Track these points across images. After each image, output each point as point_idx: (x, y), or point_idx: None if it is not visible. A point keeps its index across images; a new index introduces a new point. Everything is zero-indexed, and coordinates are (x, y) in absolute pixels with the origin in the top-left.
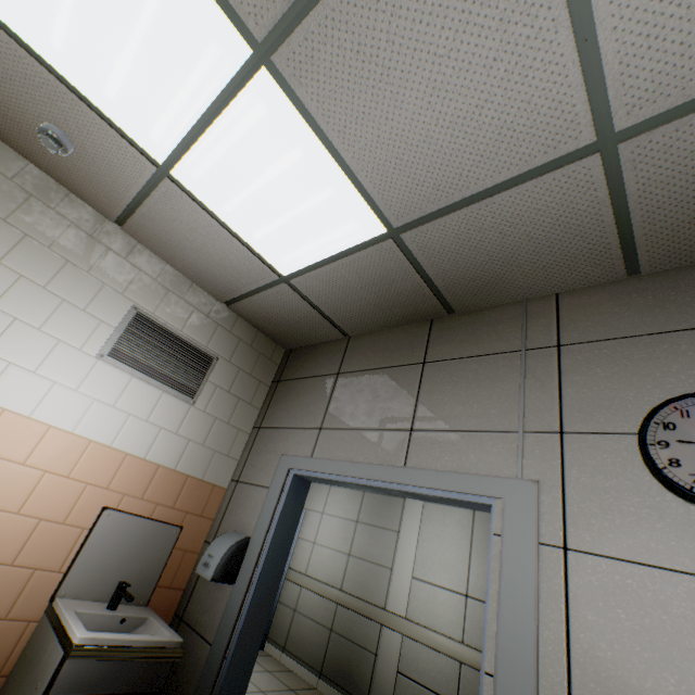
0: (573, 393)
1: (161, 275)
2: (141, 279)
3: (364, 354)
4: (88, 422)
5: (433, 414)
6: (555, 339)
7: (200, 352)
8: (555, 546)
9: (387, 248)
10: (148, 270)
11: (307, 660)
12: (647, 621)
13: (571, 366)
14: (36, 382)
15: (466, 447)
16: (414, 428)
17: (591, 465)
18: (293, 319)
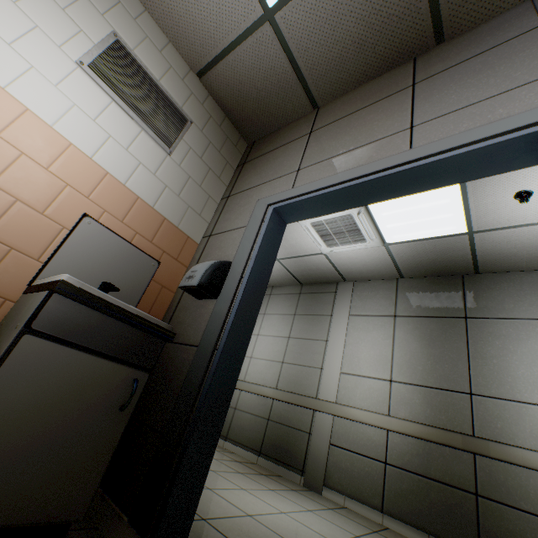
0: None
1: (139, 18)
2: (121, 11)
3: (338, 110)
4: (67, 124)
5: (437, 107)
6: None
7: (176, 109)
8: None
9: None
10: (127, 6)
11: (248, 444)
12: None
13: None
14: (11, 56)
15: (490, 109)
16: (414, 125)
17: None
18: (265, 89)
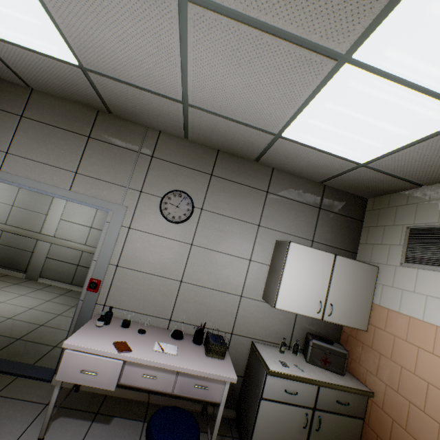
0: (150, 178)
1: None
2: None
3: (46, 111)
4: None
5: (90, 168)
6: (152, 153)
7: None
8: (127, 227)
9: (77, 71)
10: None
11: None
12: (144, 246)
13: (153, 167)
14: None
15: (103, 188)
16: (78, 172)
17: (146, 204)
18: None
